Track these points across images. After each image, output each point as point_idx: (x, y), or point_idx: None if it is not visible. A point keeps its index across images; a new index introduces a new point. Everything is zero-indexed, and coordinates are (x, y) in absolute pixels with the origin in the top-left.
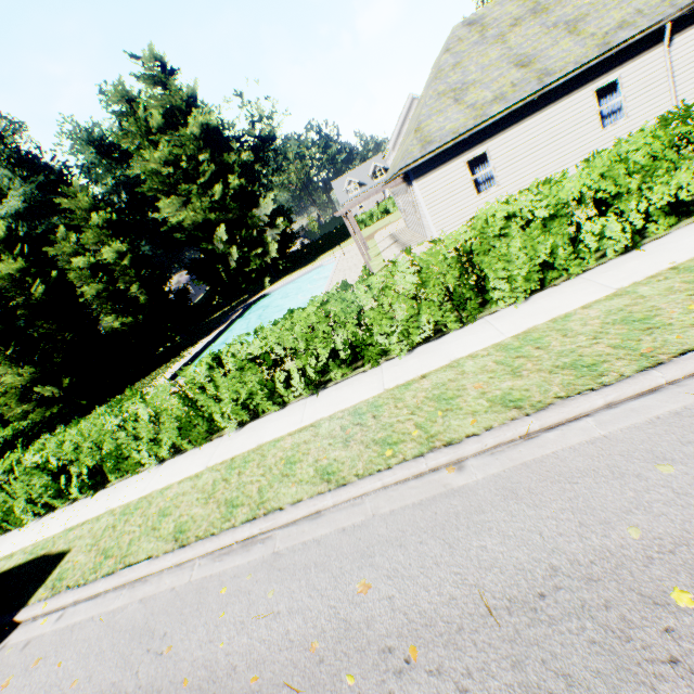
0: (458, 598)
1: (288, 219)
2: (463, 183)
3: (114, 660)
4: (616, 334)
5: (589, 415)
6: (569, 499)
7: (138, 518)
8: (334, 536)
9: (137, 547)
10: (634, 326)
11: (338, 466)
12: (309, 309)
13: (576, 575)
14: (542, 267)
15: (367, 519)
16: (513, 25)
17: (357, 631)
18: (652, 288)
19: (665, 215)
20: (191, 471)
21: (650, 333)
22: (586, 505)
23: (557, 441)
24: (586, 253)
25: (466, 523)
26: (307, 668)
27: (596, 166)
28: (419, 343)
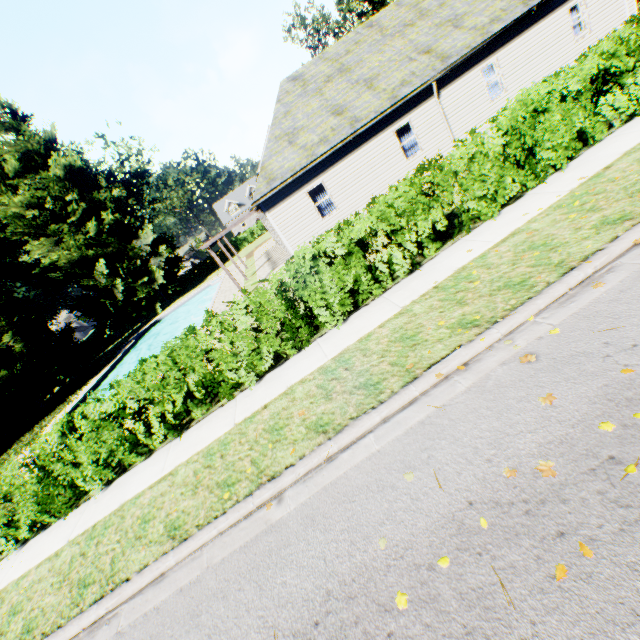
0: None
1: (172, 246)
2: (309, 210)
3: None
4: (395, 351)
5: (372, 431)
6: (348, 518)
7: None
8: (172, 599)
9: None
10: (407, 343)
11: (185, 518)
12: (159, 358)
13: (342, 595)
14: (354, 291)
15: (202, 573)
16: (327, 81)
17: None
18: (421, 307)
19: (440, 236)
20: (52, 549)
21: (414, 349)
22: (357, 523)
23: (349, 461)
24: (383, 276)
25: (276, 559)
26: None
27: (374, 211)
28: (268, 370)
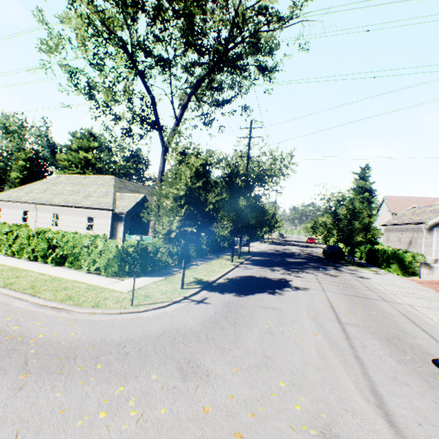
0: None
1: None
2: None
3: None
4: None
5: None
6: None
7: None
8: None
9: None
10: None
11: None
12: None
13: None
14: None
15: None
16: (52, 183)
17: None
18: None
19: None
20: None
21: None
22: None
23: None
24: None
25: None
26: None
27: None
28: None
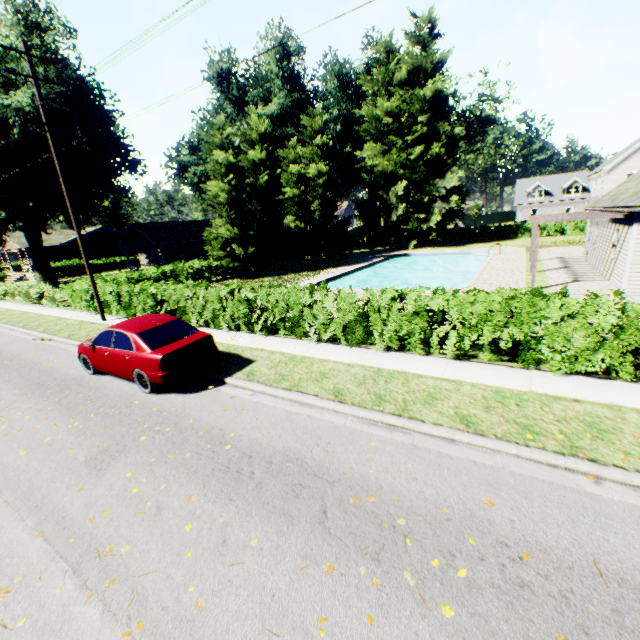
0: (572, 552)
1: (461, 199)
2: None
3: (294, 437)
4: None
5: None
6: None
7: (303, 368)
8: (465, 461)
9: (305, 384)
10: None
11: (477, 421)
12: (495, 296)
13: None
14: None
15: (496, 467)
16: None
17: (479, 521)
18: None
19: None
20: (343, 359)
21: None
22: None
23: None
24: None
25: (593, 517)
26: (437, 517)
27: None
28: (576, 372)
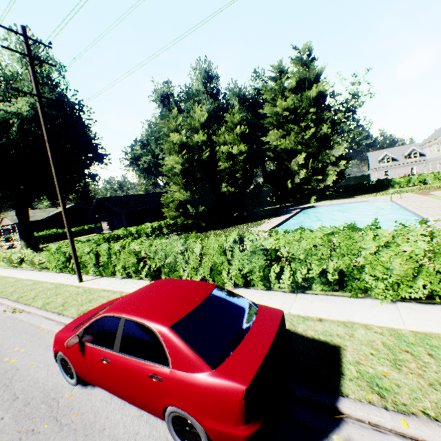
0: None
1: (346, 164)
2: None
3: None
4: None
5: None
6: None
7: None
8: None
9: None
10: None
11: None
12: None
13: None
14: None
15: None
16: None
17: None
18: None
19: None
20: None
21: None
22: None
23: None
24: None
25: None
26: None
27: None
28: None
